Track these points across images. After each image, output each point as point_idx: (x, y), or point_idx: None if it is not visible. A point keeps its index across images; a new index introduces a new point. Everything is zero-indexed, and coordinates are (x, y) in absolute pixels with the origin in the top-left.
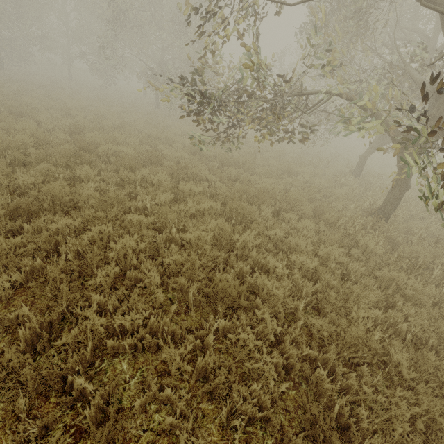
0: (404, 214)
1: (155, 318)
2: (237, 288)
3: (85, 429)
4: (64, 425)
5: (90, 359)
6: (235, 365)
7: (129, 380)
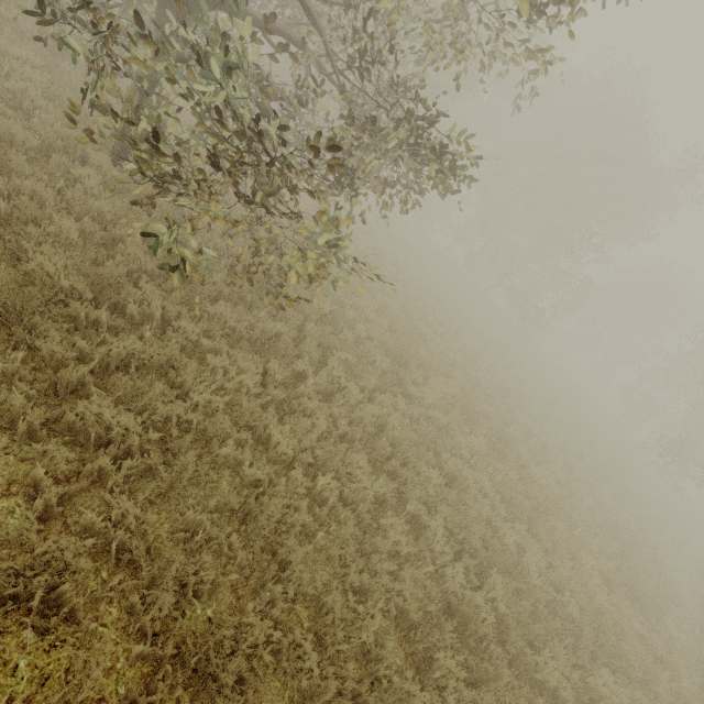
0: None
1: None
2: None
3: None
4: None
5: None
6: None
7: None
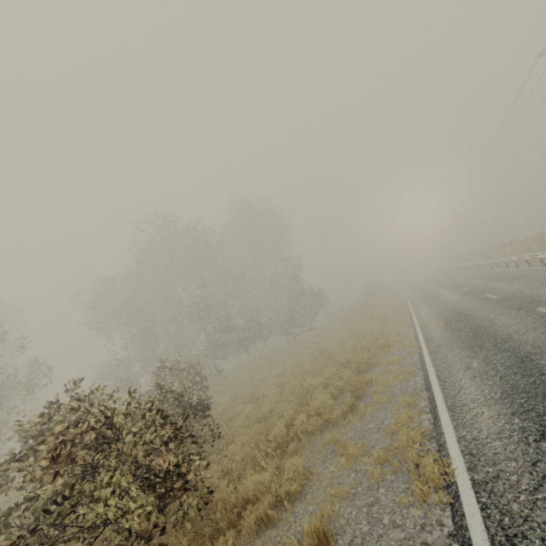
0: None
1: None
2: None
3: None
4: None
5: None
6: None
7: None
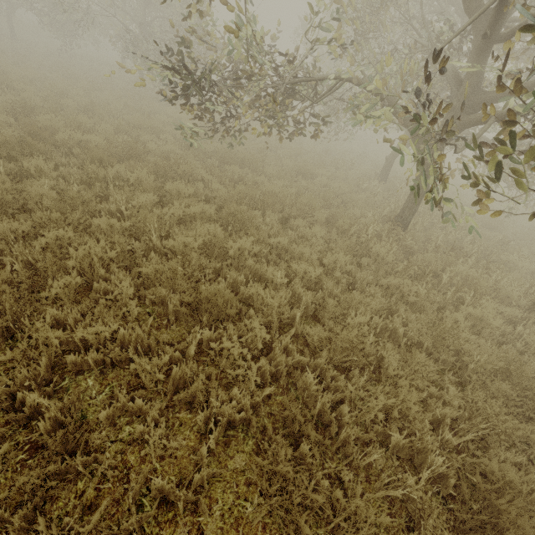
0: (425, 221)
1: (126, 330)
2: (224, 296)
3: (42, 445)
4: (16, 443)
5: (47, 376)
6: (220, 376)
7: (96, 396)
